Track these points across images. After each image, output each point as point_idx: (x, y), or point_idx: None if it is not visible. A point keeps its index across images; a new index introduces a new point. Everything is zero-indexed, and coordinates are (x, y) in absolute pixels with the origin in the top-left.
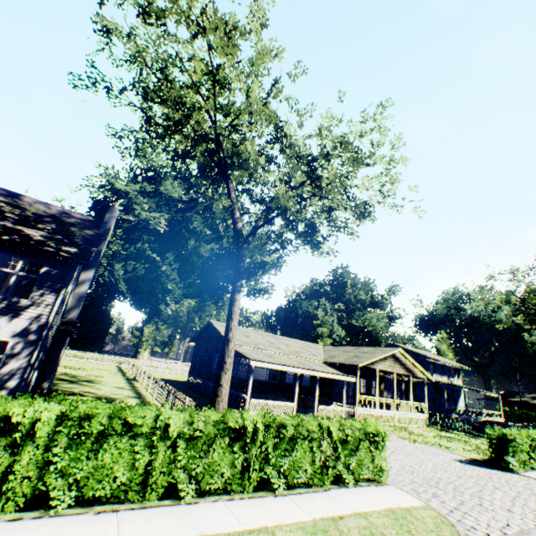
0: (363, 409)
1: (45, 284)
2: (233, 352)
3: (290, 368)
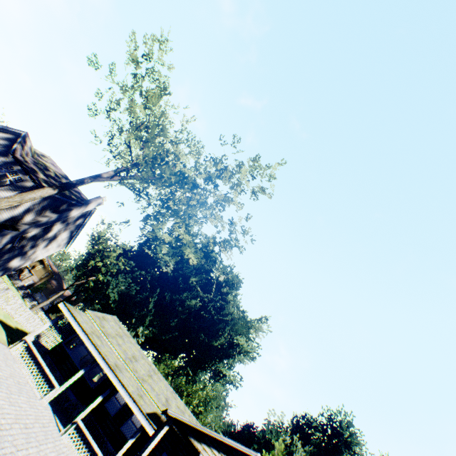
0: None
1: (14, 187)
2: (0, 203)
3: (87, 340)
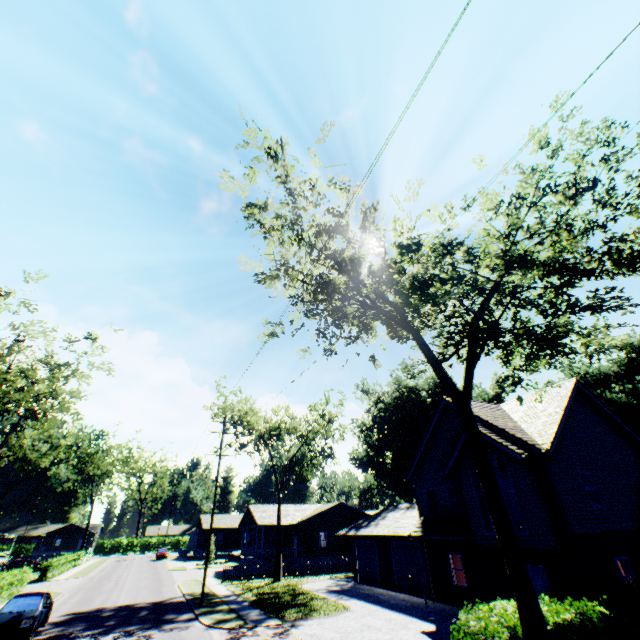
0: None
1: None
2: None
3: None
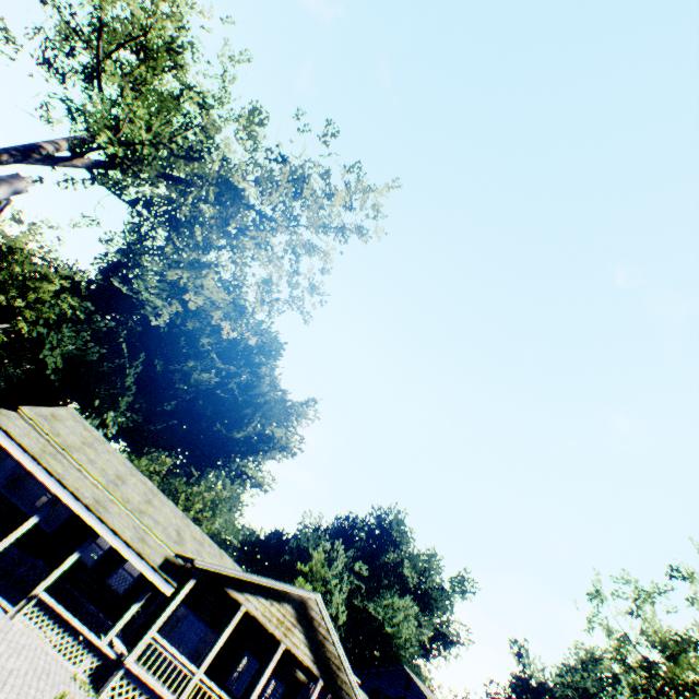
0: (143, 673)
1: None
2: None
3: (39, 470)
